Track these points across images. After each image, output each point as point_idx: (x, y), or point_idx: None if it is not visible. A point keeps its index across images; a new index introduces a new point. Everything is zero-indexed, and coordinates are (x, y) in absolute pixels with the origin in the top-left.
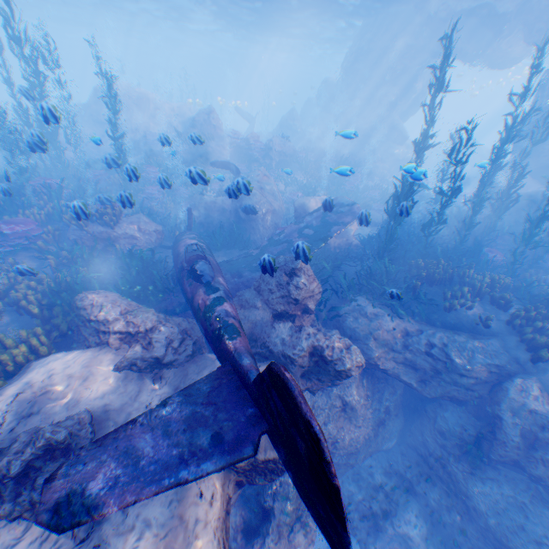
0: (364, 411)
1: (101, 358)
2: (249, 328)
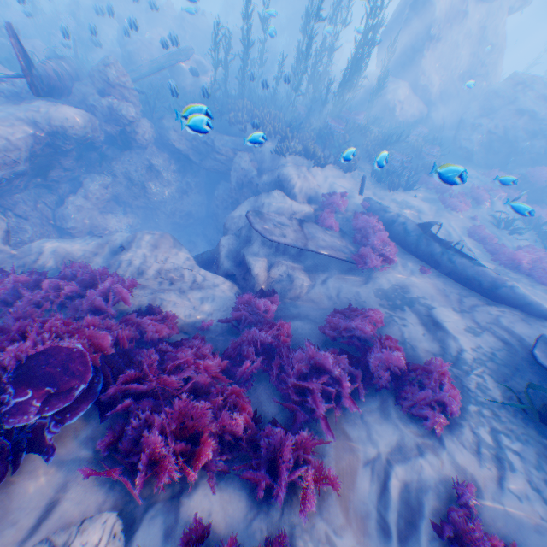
0: (171, 179)
1: None
2: (82, 98)
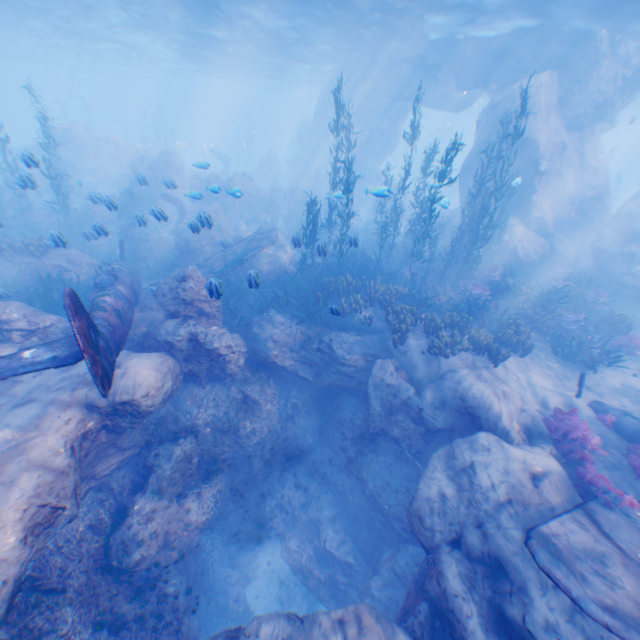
0: (271, 406)
1: (2, 348)
2: (146, 327)
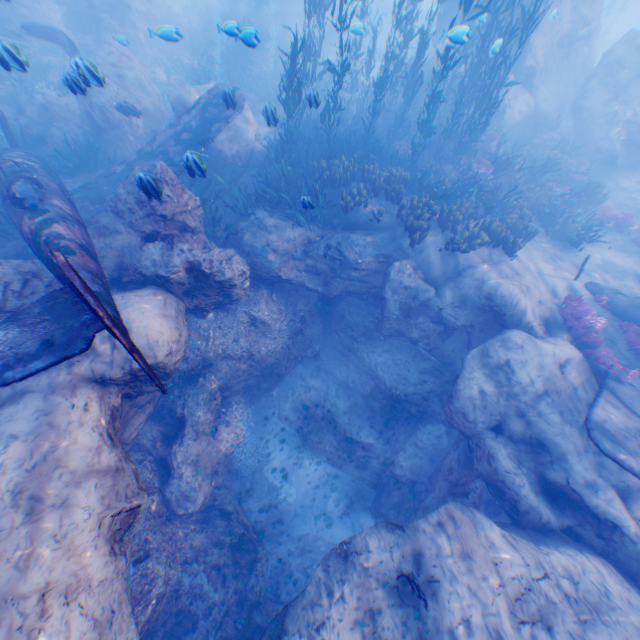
0: (279, 324)
1: None
2: (117, 258)
